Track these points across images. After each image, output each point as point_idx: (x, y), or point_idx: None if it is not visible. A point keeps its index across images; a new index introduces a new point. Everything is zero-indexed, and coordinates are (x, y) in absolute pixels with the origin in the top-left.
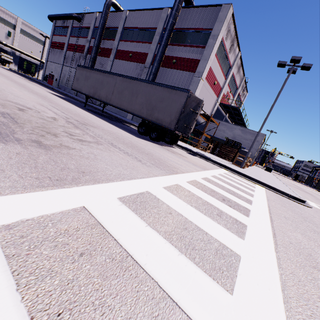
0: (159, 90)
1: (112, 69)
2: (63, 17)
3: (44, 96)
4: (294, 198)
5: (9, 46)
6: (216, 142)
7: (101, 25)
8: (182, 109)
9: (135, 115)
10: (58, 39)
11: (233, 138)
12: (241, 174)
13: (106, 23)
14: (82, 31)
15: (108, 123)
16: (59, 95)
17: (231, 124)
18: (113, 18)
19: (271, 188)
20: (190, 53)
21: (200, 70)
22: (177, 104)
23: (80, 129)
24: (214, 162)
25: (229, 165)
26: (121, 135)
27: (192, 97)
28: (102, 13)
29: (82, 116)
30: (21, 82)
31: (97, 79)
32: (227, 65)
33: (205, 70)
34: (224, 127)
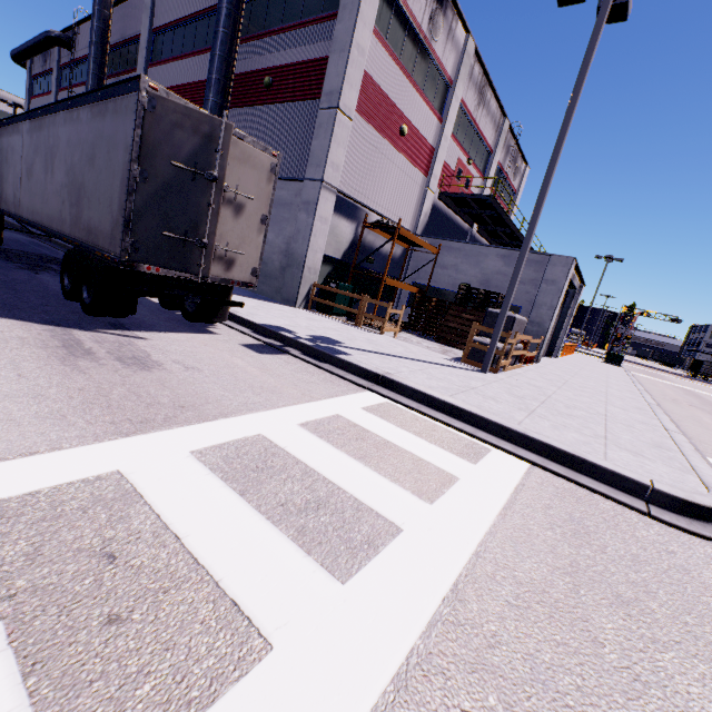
0: (84, 119)
1: None
2: (34, 47)
3: None
4: (676, 507)
5: None
6: (432, 300)
7: (95, 35)
8: (132, 164)
9: (52, 233)
10: (40, 104)
11: (483, 284)
12: (440, 407)
13: (109, 29)
14: (78, 71)
15: None
16: None
17: (472, 245)
18: (130, 14)
19: (563, 461)
20: (303, 45)
21: (333, 85)
22: (120, 152)
23: None
24: (347, 369)
25: (422, 369)
26: None
27: (169, 110)
28: (93, 3)
29: None
30: None
31: (1, 151)
32: (436, 79)
33: (348, 82)
34: (456, 257)
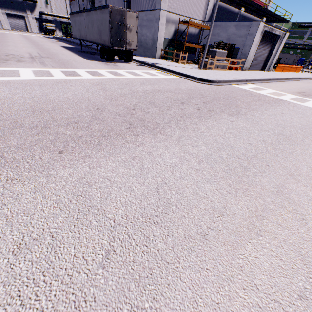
0: (99, 14)
1: (107, 3)
2: None
3: (46, 49)
4: (200, 80)
5: (50, 15)
6: None
7: None
8: (109, 25)
9: (96, 44)
10: None
11: (227, 40)
12: (171, 72)
13: None
14: None
15: (78, 56)
16: (70, 46)
17: (225, 23)
18: None
19: (187, 77)
20: None
21: None
22: (107, 22)
23: (33, 59)
24: (156, 68)
25: (177, 68)
26: (68, 60)
27: (114, 11)
28: None
29: (56, 55)
30: (43, 44)
31: (78, 21)
32: None
33: None
34: (219, 29)
